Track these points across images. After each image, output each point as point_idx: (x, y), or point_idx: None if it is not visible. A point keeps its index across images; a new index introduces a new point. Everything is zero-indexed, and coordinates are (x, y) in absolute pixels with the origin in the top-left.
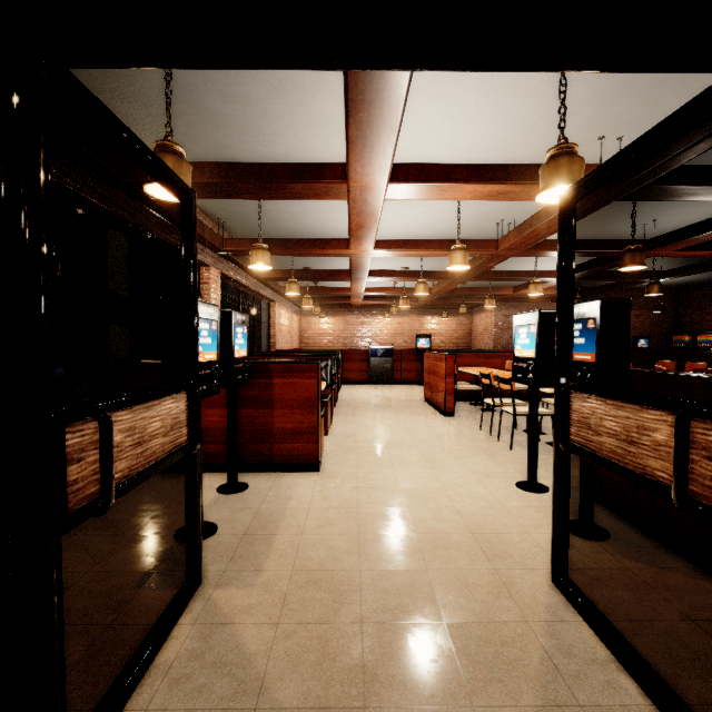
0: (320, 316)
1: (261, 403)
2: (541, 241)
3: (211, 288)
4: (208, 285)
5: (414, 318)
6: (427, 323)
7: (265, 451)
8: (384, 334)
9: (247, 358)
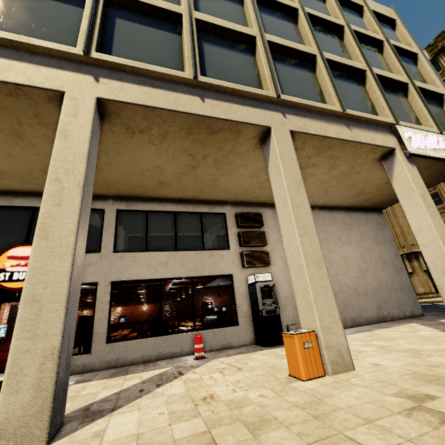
0: (79, 310)
1: (7, 350)
2: (131, 286)
3: (5, 312)
4: (3, 311)
5: (133, 306)
6: (139, 308)
7: (5, 366)
8: (116, 316)
9: (4, 337)
